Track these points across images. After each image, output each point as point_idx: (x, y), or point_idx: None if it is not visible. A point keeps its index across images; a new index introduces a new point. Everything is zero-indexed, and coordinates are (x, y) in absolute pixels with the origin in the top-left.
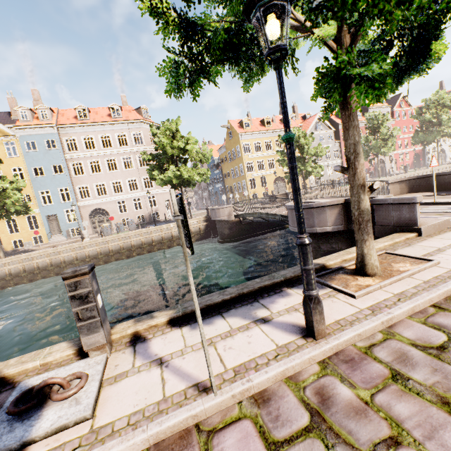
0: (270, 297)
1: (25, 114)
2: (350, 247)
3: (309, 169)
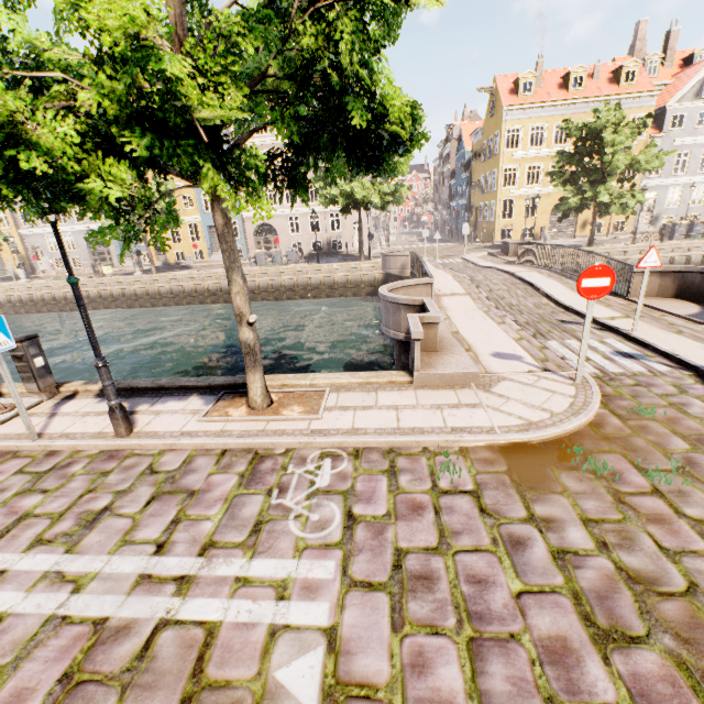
0: (173, 398)
1: None
2: None
3: (601, 198)
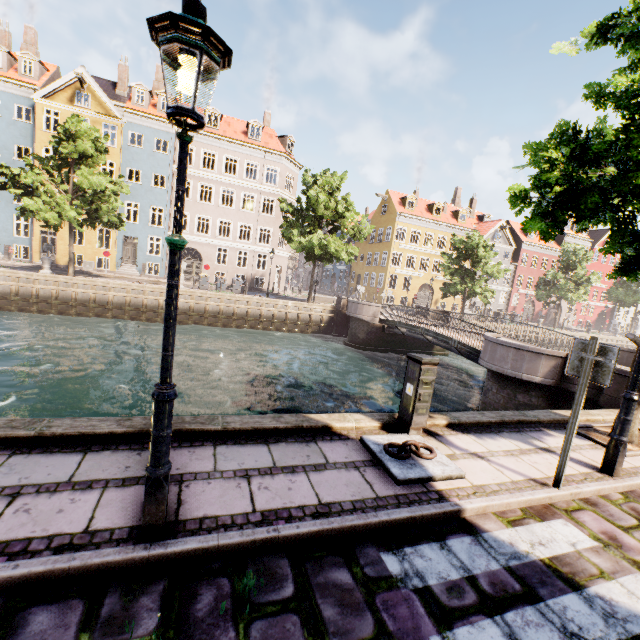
0: (535, 433)
1: (141, 95)
2: (550, 407)
3: (477, 289)
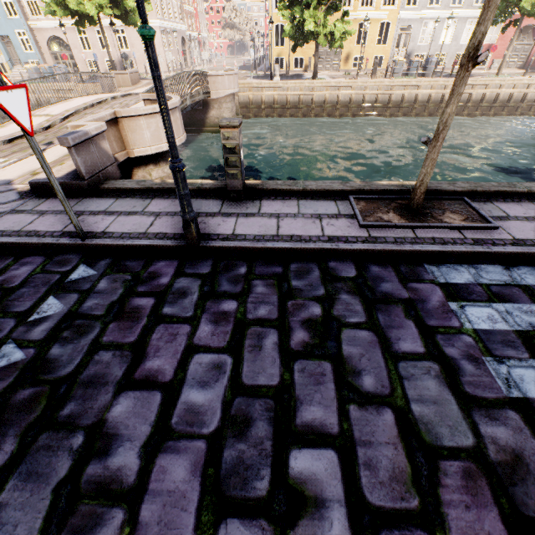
0: None
1: None
2: None
3: (306, 27)
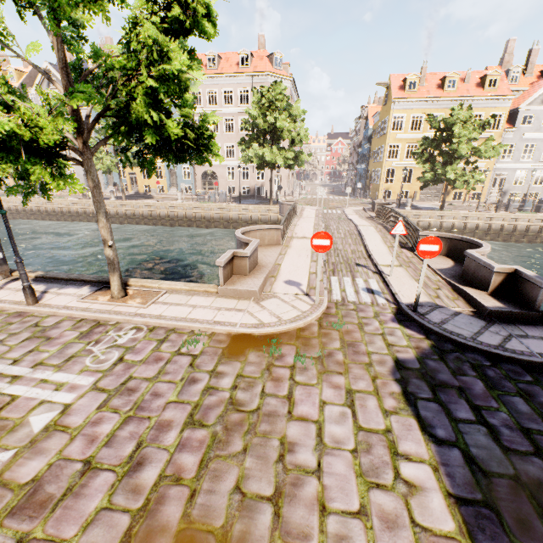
0: (74, 286)
1: None
2: None
3: (448, 176)
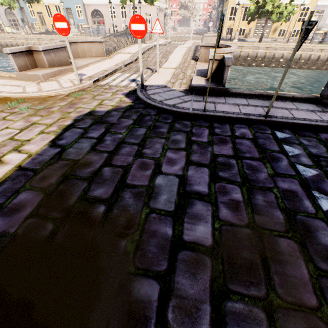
0: None
1: None
2: None
3: (266, 7)
